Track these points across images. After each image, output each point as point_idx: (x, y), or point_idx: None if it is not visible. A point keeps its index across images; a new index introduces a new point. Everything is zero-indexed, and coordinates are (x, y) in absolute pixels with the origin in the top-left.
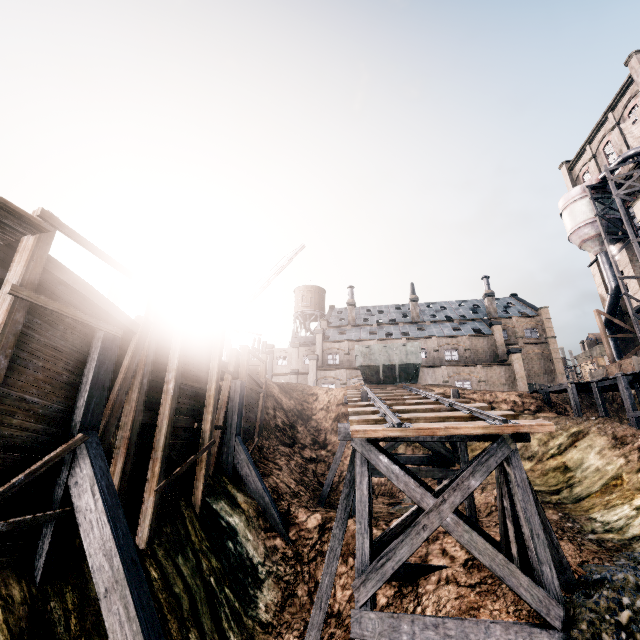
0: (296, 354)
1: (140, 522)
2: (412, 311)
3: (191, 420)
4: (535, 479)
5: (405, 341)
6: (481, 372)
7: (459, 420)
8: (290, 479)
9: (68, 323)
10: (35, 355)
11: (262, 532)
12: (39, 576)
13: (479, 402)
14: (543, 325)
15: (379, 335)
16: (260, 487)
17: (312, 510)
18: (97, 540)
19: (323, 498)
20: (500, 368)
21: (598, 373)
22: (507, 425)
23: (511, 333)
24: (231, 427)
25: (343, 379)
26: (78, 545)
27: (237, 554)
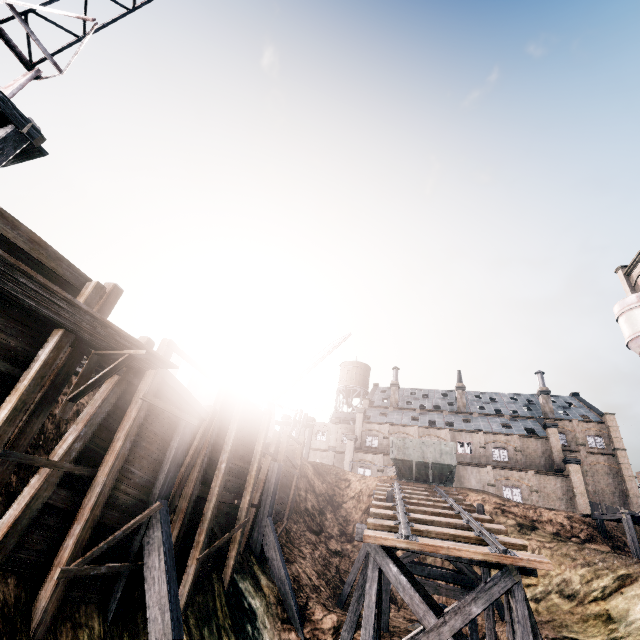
0: (335, 430)
1: (181, 586)
2: (458, 400)
3: (233, 496)
4: (573, 624)
5: (448, 432)
6: (533, 480)
7: (469, 541)
8: (312, 570)
9: (165, 413)
10: (143, 438)
11: (279, 622)
12: (111, 616)
13: (520, 518)
14: (609, 434)
15: (421, 422)
16: (283, 573)
17: (329, 609)
18: (156, 594)
19: (342, 598)
20: (555, 478)
21: None
22: (506, 555)
23: (571, 438)
24: (265, 507)
25: (380, 465)
26: (137, 596)
27: (254, 639)
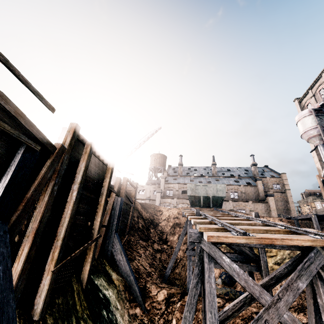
0: (149, 189)
1: (37, 296)
2: (213, 170)
3: (86, 220)
4: None
5: None
6: (251, 205)
7: (278, 233)
8: (146, 263)
9: None
10: None
11: (127, 303)
12: None
13: None
14: (283, 182)
15: (195, 182)
16: (128, 269)
17: (160, 286)
18: None
19: (166, 277)
20: (262, 204)
21: (320, 210)
22: None
23: (266, 186)
24: (112, 226)
25: (175, 204)
26: None
27: (108, 321)
